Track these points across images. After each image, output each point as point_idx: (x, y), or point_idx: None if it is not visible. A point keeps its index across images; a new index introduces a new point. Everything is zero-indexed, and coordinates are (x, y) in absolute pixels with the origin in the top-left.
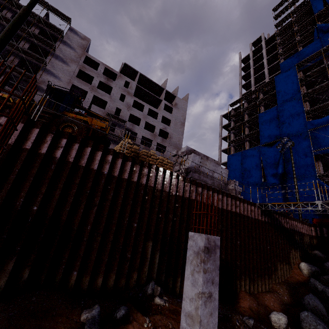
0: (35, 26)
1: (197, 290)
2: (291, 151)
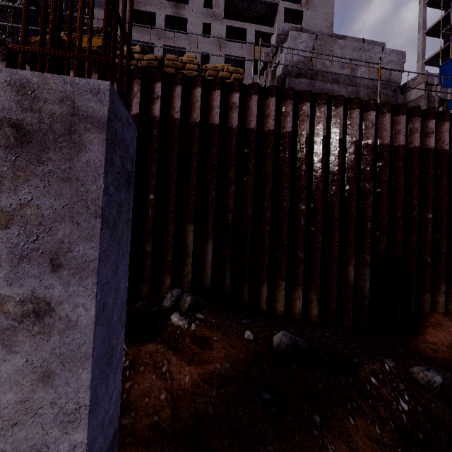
0: None
1: None
2: None
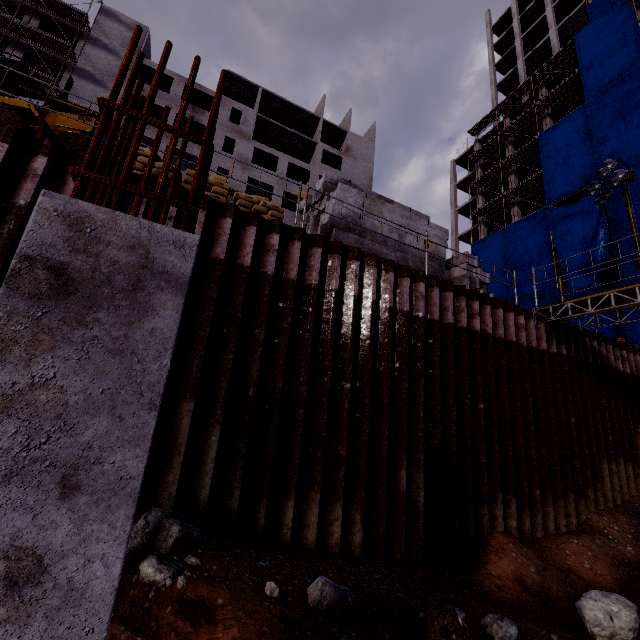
0: (30, 14)
1: None
2: (627, 195)
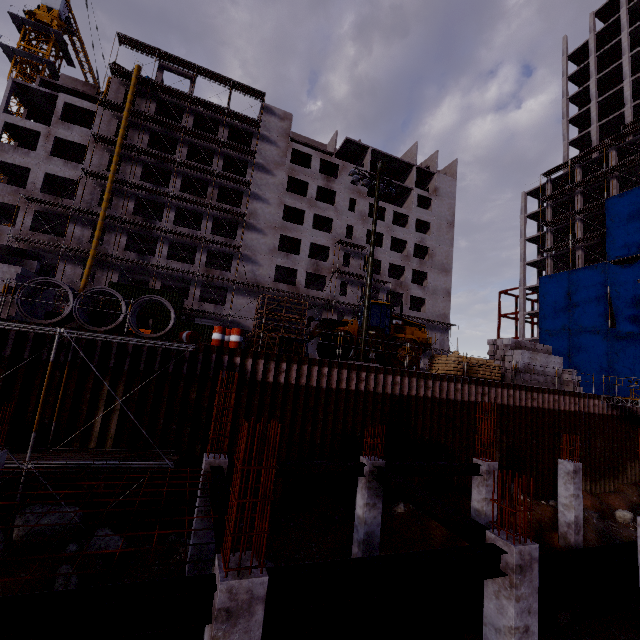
0: (222, 125)
1: (569, 493)
2: None
